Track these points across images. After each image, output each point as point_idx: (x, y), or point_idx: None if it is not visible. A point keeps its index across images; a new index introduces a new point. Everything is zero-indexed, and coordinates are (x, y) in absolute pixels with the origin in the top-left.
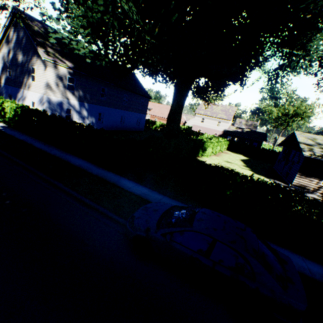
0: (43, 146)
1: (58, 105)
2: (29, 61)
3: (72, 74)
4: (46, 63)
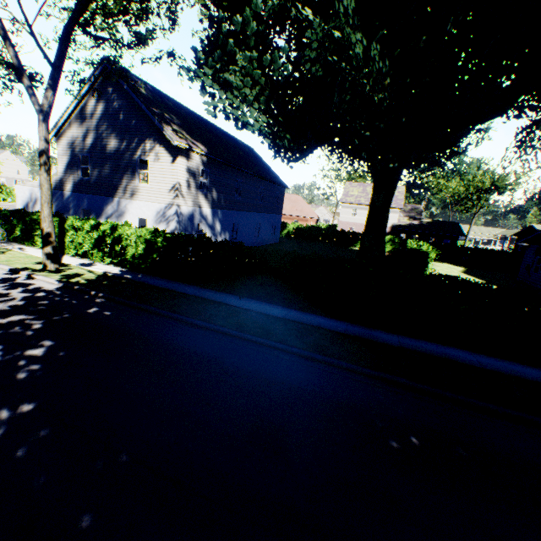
0: (240, 302)
1: (189, 219)
2: (134, 148)
3: (205, 163)
4: (174, 151)
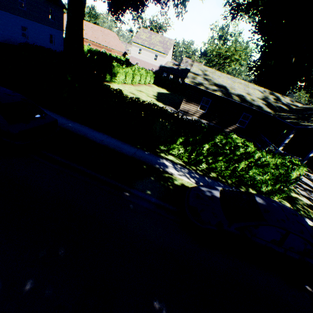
0: None
1: None
2: None
3: None
4: None
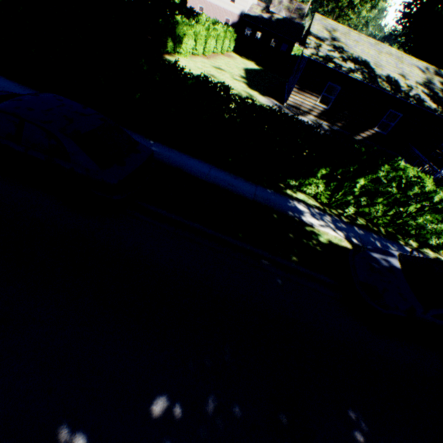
0: None
1: None
2: None
3: None
4: None
